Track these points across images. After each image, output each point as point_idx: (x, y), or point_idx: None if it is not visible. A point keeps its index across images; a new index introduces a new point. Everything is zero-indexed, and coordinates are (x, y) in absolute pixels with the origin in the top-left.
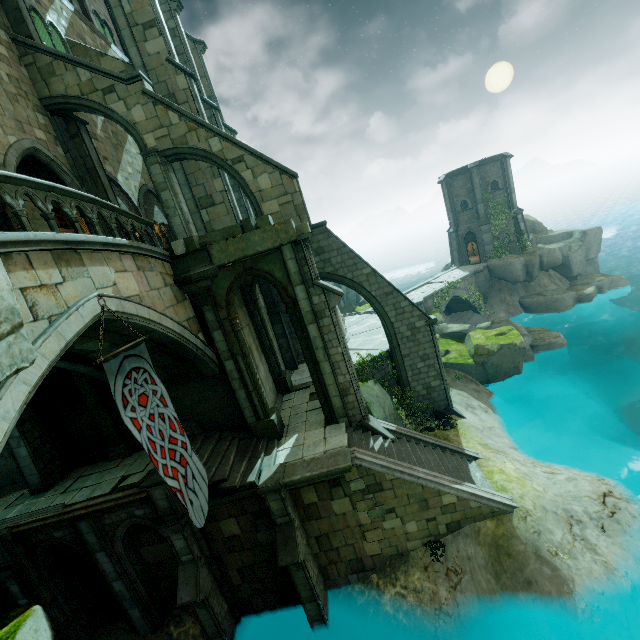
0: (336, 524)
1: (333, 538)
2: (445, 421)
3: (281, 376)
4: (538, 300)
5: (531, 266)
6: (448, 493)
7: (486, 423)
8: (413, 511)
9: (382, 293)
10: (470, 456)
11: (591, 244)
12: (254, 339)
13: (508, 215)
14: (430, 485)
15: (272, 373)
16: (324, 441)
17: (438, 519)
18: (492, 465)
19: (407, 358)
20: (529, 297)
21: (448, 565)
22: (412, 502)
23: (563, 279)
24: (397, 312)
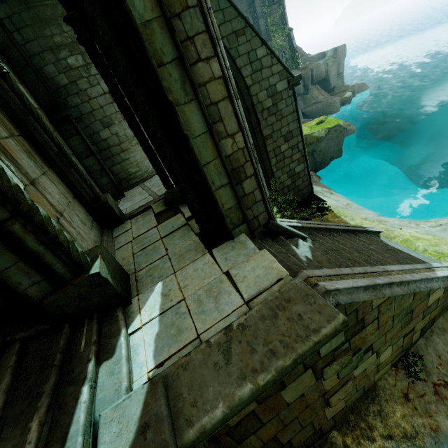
0: (288, 416)
1: (283, 435)
2: (319, 207)
3: (99, 202)
4: (317, 107)
5: (307, 79)
6: (438, 288)
7: (341, 202)
8: (393, 334)
9: (230, 32)
10: (375, 232)
11: (340, 60)
12: (12, 134)
13: (283, 32)
14: (422, 287)
15: (81, 199)
16: (228, 279)
17: (416, 328)
18: (400, 235)
19: (269, 140)
20: (309, 106)
21: (434, 380)
22: (396, 323)
23: (325, 92)
24: (253, 68)
